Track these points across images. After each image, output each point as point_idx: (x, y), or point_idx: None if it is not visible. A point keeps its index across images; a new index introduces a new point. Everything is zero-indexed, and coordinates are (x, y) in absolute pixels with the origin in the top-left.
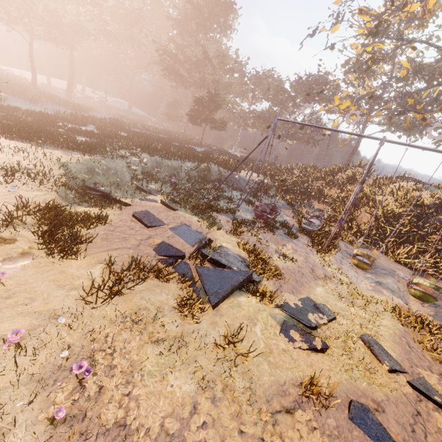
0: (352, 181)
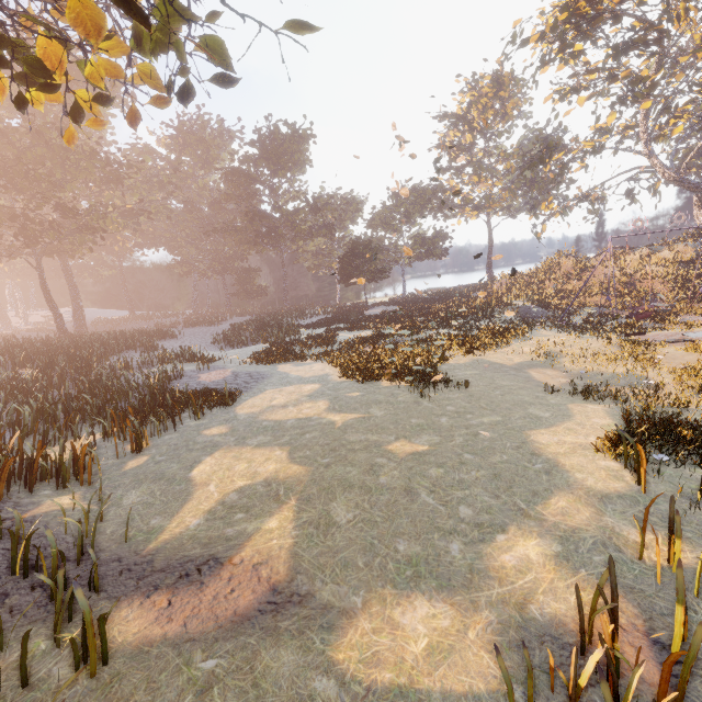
0: (589, 268)
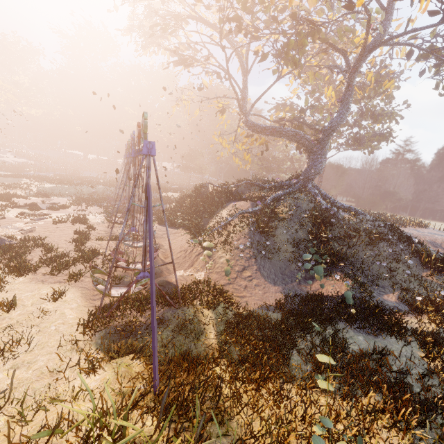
0: None
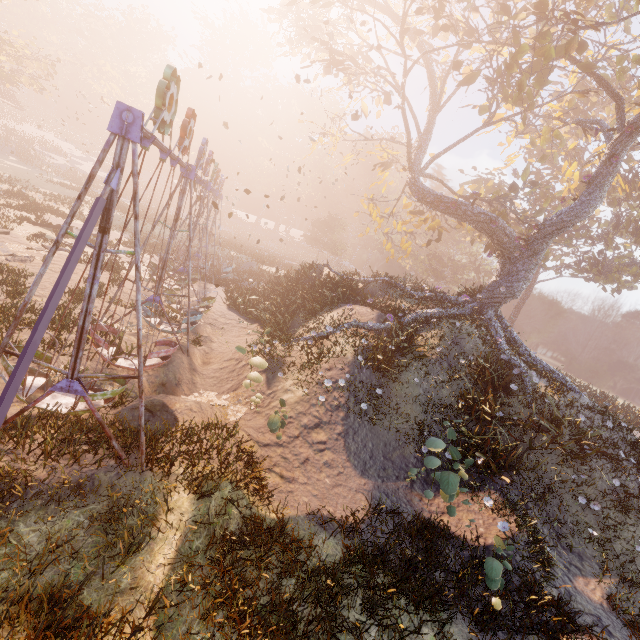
0: None
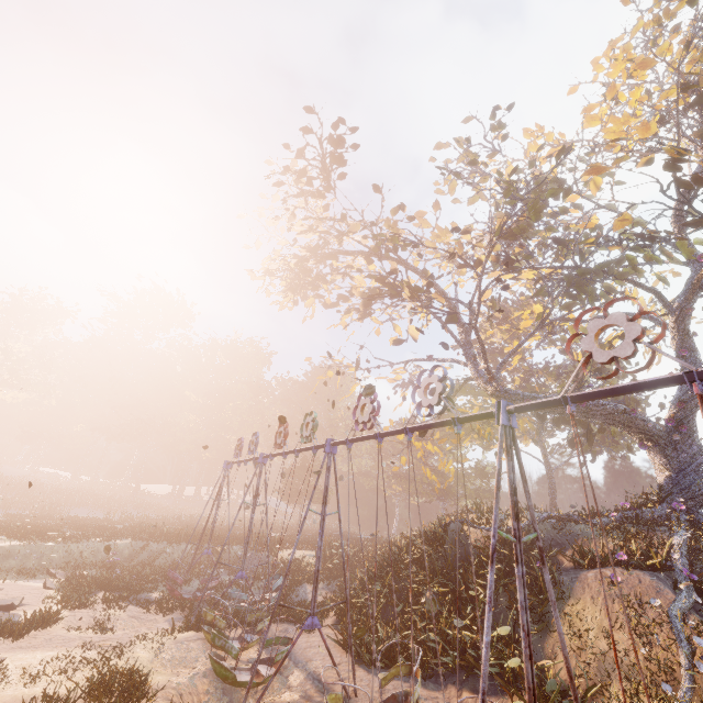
0: None
